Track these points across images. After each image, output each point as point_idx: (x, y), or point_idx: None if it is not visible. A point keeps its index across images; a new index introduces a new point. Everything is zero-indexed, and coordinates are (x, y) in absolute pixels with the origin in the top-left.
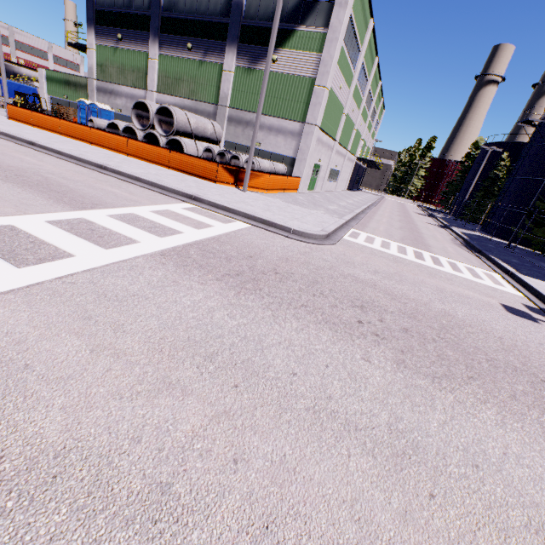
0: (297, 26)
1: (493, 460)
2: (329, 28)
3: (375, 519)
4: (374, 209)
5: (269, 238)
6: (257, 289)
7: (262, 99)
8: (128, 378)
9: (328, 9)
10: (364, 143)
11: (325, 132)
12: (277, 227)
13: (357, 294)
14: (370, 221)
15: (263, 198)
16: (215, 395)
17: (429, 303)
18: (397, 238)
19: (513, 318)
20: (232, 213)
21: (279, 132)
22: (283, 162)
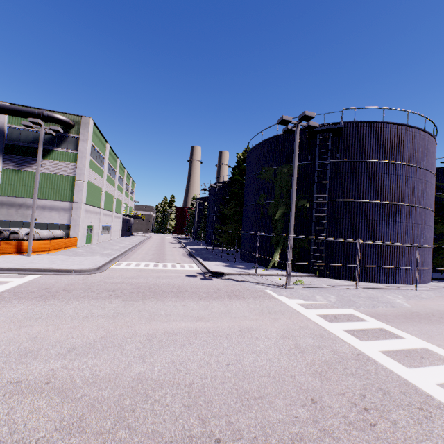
0: (55, 148)
1: (147, 309)
2: (79, 151)
3: (104, 325)
4: (139, 246)
5: (58, 278)
6: (55, 298)
7: (36, 197)
8: (4, 329)
9: (76, 141)
10: (126, 205)
11: (91, 205)
12: (62, 271)
13: (112, 287)
14: (133, 254)
15: (48, 257)
16: (45, 323)
17: (149, 282)
18: (147, 260)
19: (186, 278)
20: (25, 271)
21: (53, 209)
22: (60, 228)
